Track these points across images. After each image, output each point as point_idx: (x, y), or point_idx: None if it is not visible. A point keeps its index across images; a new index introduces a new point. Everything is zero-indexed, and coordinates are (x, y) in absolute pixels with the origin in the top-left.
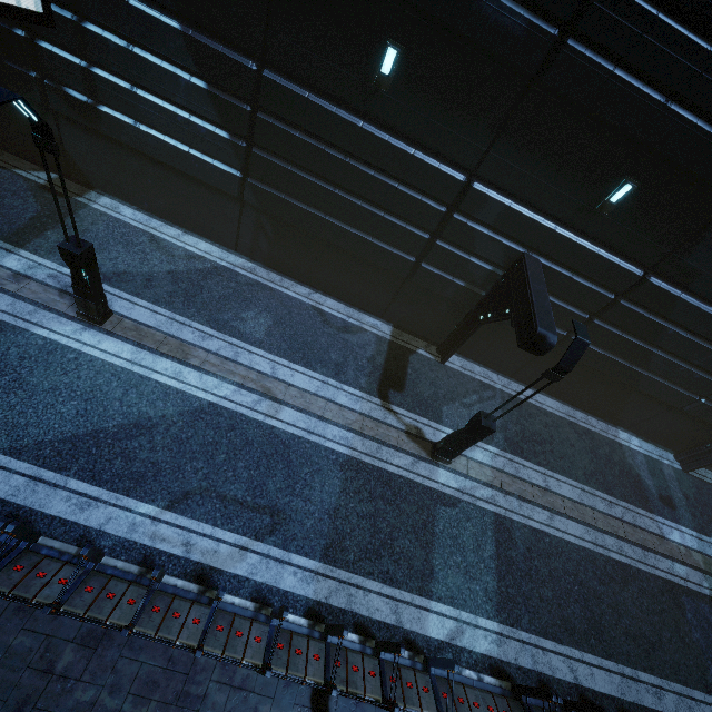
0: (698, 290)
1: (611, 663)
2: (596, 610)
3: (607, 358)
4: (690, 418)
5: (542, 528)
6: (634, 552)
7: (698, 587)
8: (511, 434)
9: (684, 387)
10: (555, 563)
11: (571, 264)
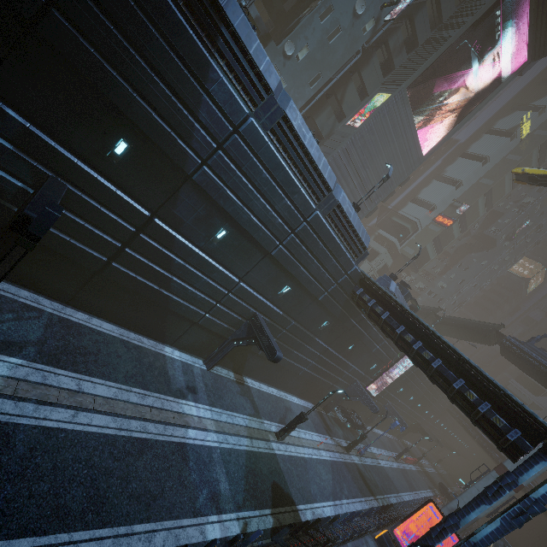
0: (185, 234)
1: (106, 530)
2: (104, 485)
3: (143, 283)
4: (205, 331)
5: (59, 426)
6: (157, 428)
7: (202, 442)
8: (49, 348)
9: (196, 306)
10: (66, 455)
11: (96, 196)
